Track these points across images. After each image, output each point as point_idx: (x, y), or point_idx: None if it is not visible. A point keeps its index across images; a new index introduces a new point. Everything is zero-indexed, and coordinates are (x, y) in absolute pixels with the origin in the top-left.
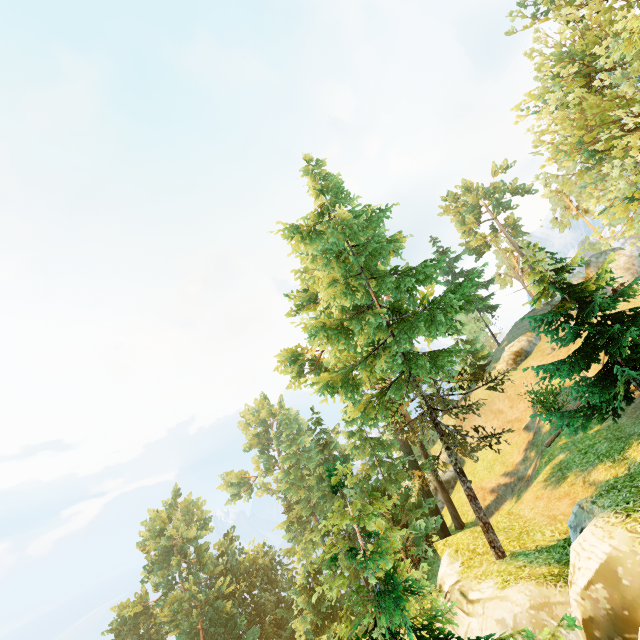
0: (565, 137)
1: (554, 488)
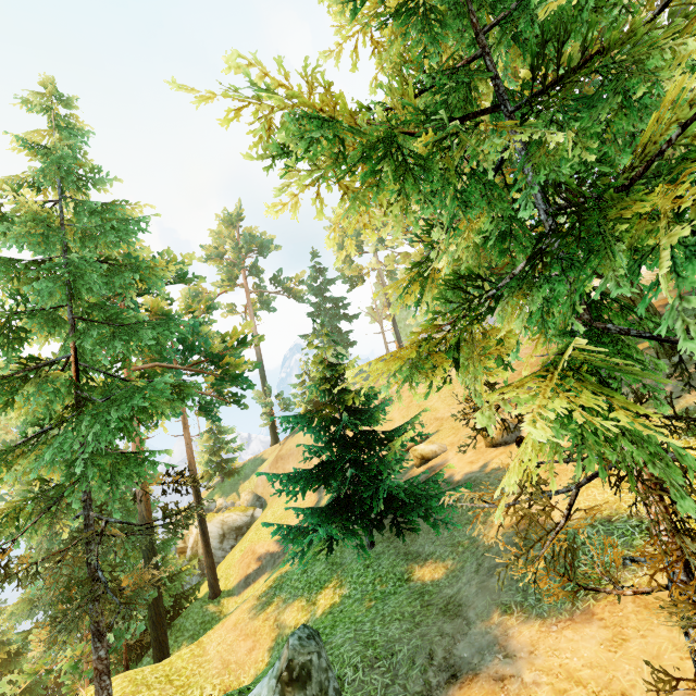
0: None
1: (253, 617)
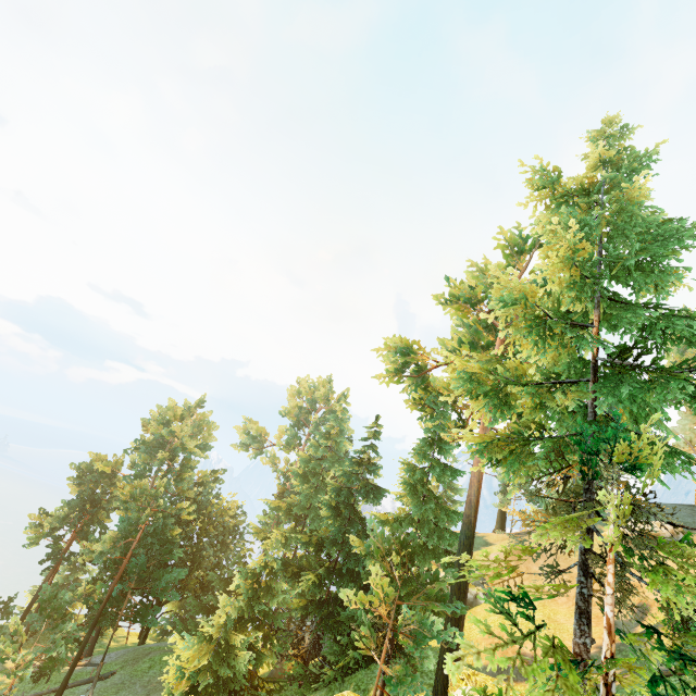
0: None
1: None
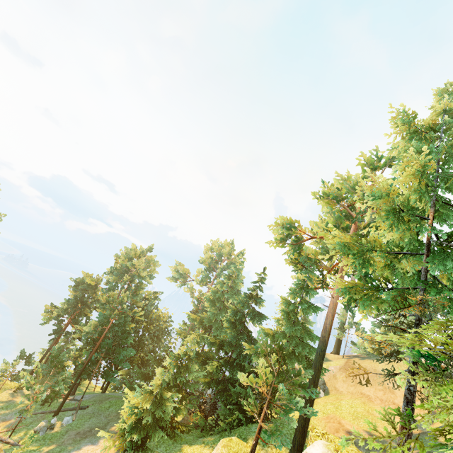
0: None
1: None
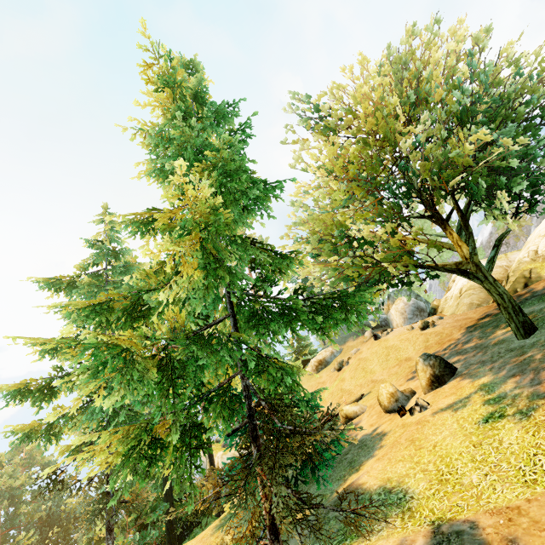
0: (302, 237)
1: (212, 534)
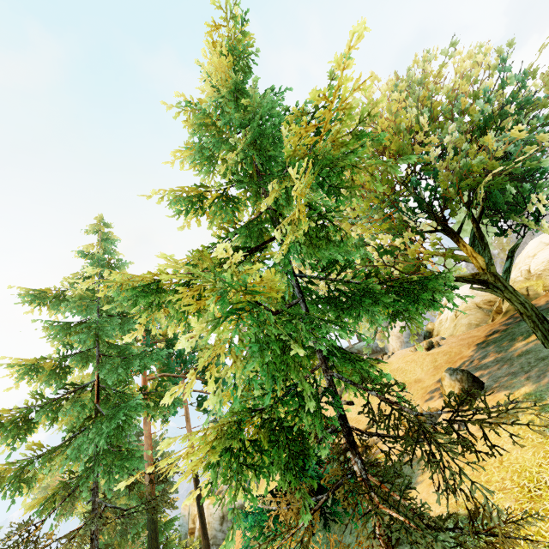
0: None
1: None
